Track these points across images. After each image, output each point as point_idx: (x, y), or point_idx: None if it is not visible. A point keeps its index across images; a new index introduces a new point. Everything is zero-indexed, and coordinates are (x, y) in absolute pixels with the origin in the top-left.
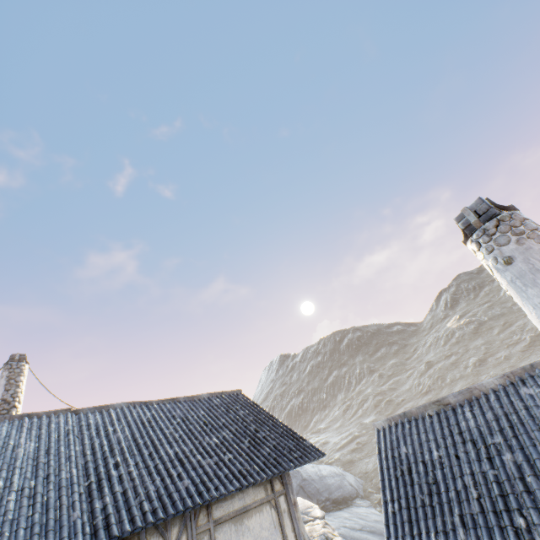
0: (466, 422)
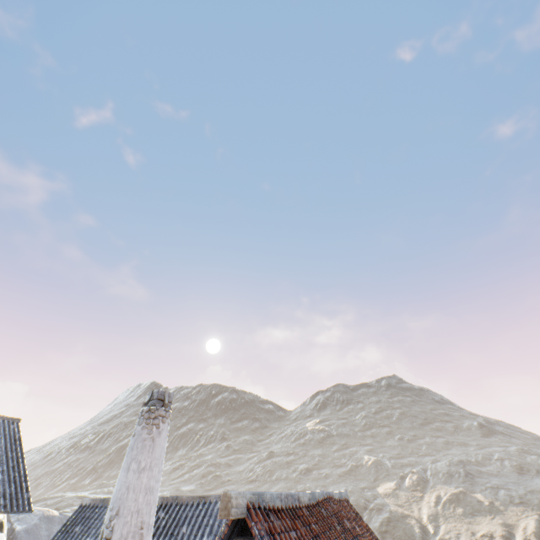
0: None
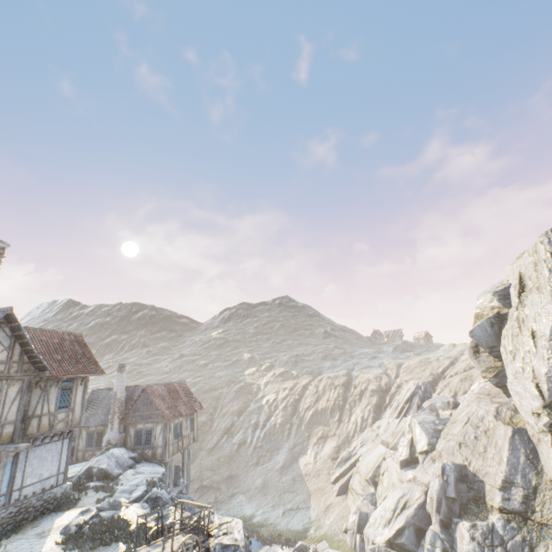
0: (111, 393)
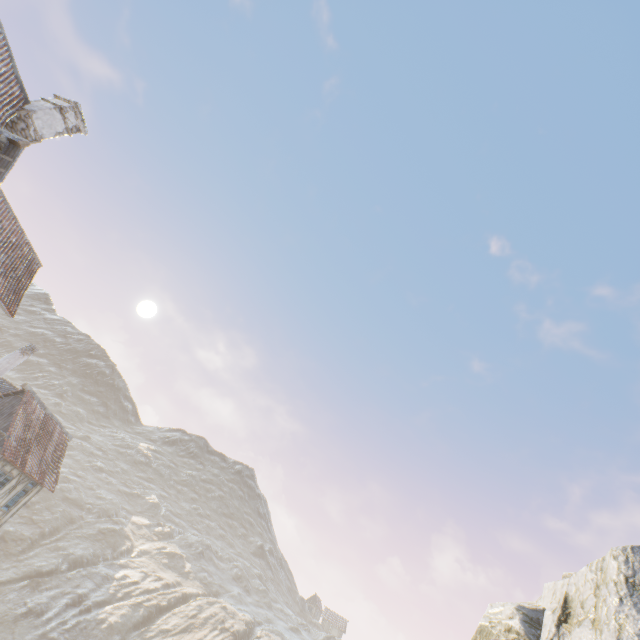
0: None
